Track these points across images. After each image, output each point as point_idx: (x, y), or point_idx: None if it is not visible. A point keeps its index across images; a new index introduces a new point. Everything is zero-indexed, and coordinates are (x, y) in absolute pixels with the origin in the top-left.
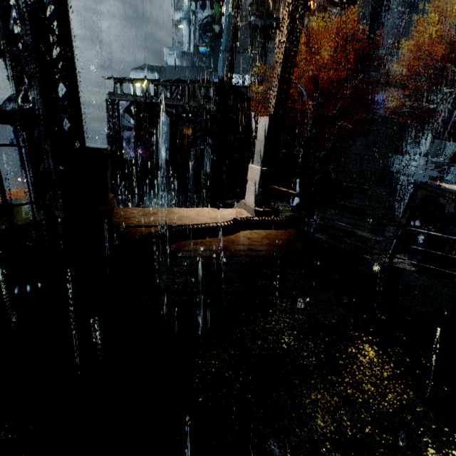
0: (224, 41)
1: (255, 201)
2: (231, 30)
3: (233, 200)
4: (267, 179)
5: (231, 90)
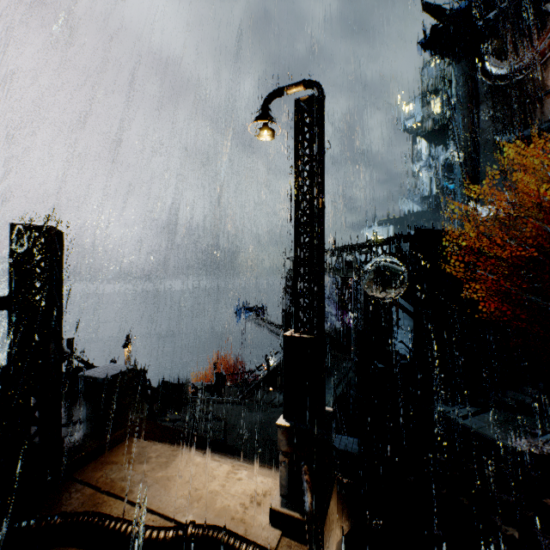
0: (458, 176)
1: (279, 483)
2: (467, 162)
3: (454, 406)
4: (294, 444)
5: (444, 236)
